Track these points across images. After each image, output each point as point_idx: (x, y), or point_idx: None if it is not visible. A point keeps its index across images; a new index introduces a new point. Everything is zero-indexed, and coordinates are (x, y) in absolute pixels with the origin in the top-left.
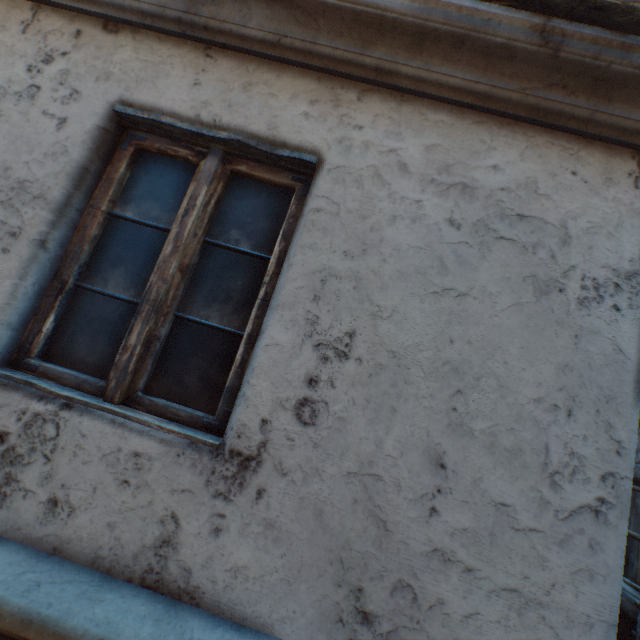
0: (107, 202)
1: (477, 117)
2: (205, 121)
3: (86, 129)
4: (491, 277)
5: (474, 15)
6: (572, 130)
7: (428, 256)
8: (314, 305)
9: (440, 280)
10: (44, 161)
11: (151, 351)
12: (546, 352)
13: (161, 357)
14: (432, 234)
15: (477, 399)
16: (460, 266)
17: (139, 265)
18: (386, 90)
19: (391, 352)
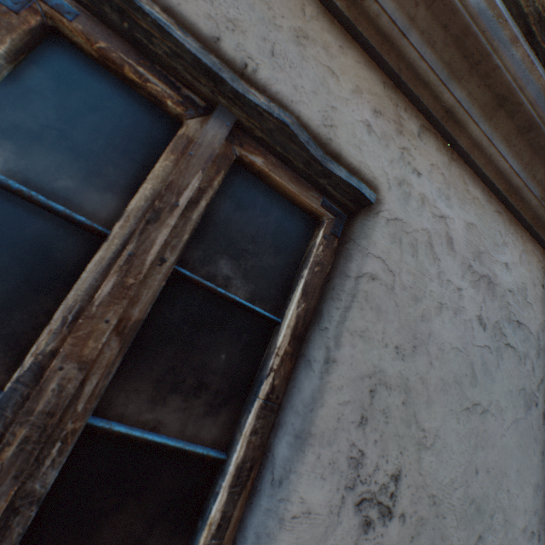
0: None
1: (497, 205)
2: (226, 54)
3: None
4: (502, 389)
5: None
6: None
7: (464, 360)
8: (360, 432)
9: (471, 392)
10: None
11: (10, 537)
12: (529, 472)
13: (30, 529)
14: (467, 332)
15: (491, 542)
16: (484, 375)
17: (1, 296)
18: (441, 137)
19: (431, 496)
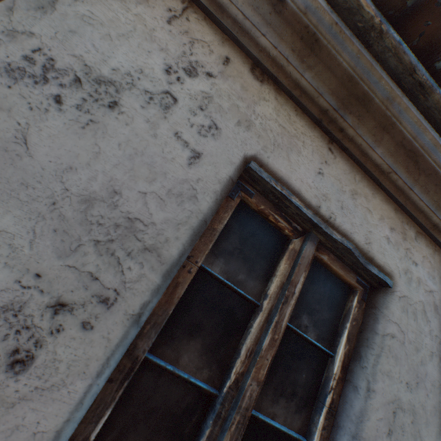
0: (204, 255)
1: None
2: (321, 213)
3: (219, 176)
4: None
5: None
6: None
7: None
8: (388, 440)
9: None
10: (165, 199)
11: None
12: None
13: None
14: None
15: None
16: None
17: (217, 338)
18: (427, 236)
19: None
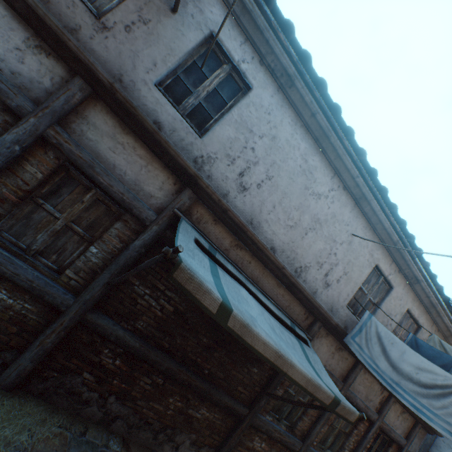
0: None
1: None
2: None
3: None
4: None
5: None
6: None
7: None
8: None
9: None
10: None
11: None
12: None
13: None
14: None
15: None
16: None
17: None
18: None
19: None
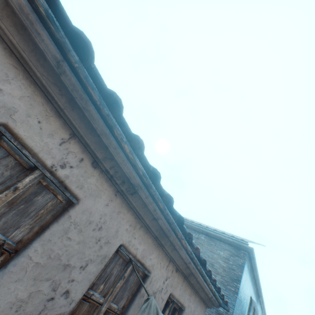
0: None
1: (199, 298)
2: (178, 299)
3: (165, 302)
4: None
5: (209, 293)
6: (204, 303)
7: None
8: None
9: None
10: None
11: None
12: None
13: None
14: None
15: None
16: None
17: None
18: (195, 292)
19: None
